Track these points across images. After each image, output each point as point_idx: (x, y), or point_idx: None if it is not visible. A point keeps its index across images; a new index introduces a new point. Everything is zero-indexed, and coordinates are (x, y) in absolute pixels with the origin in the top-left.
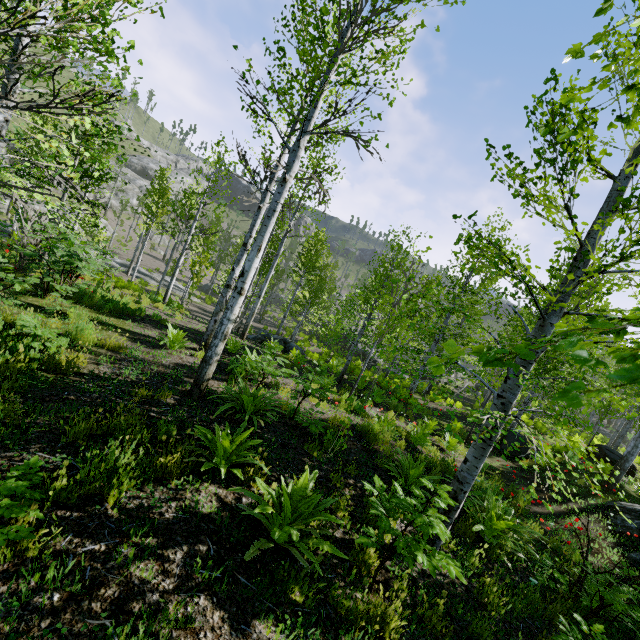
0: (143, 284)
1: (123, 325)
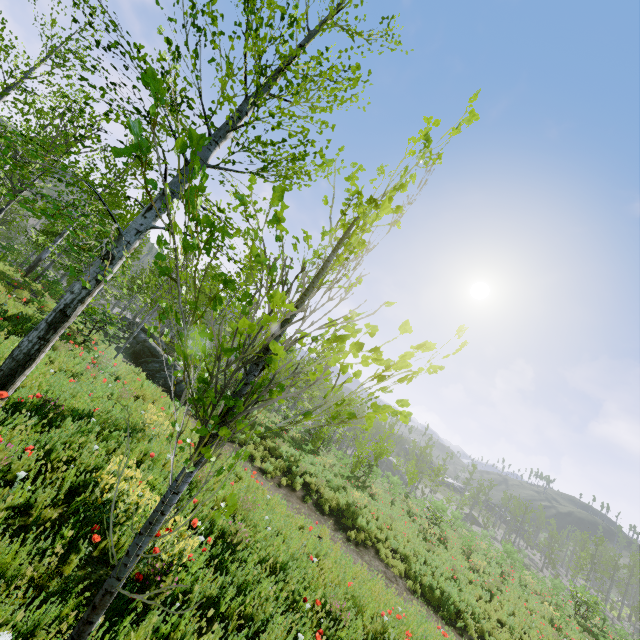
0: None
1: None
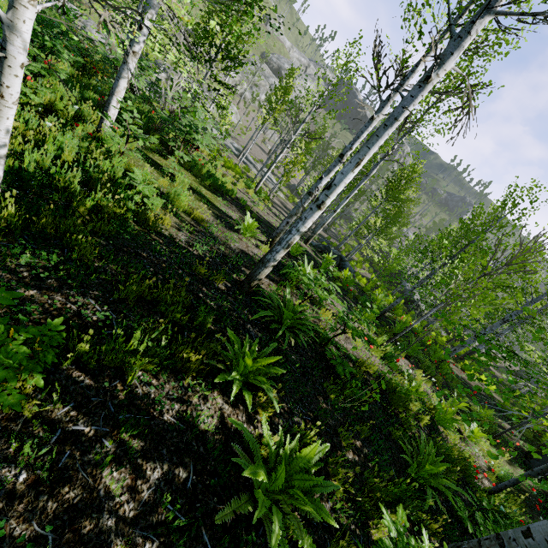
0: (246, 170)
1: (214, 200)
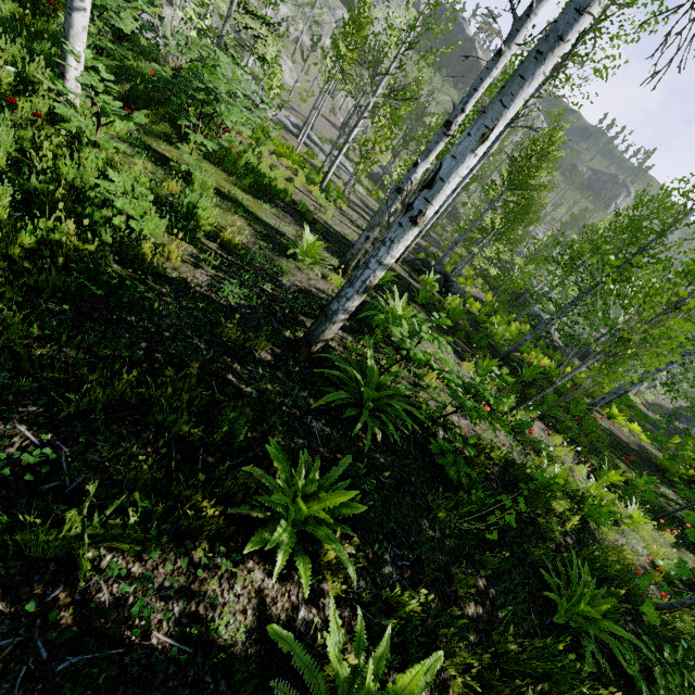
0: (310, 156)
1: (257, 210)
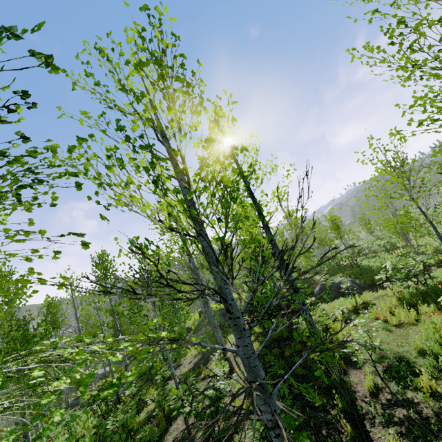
0: None
1: None
